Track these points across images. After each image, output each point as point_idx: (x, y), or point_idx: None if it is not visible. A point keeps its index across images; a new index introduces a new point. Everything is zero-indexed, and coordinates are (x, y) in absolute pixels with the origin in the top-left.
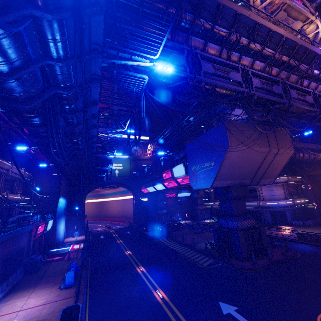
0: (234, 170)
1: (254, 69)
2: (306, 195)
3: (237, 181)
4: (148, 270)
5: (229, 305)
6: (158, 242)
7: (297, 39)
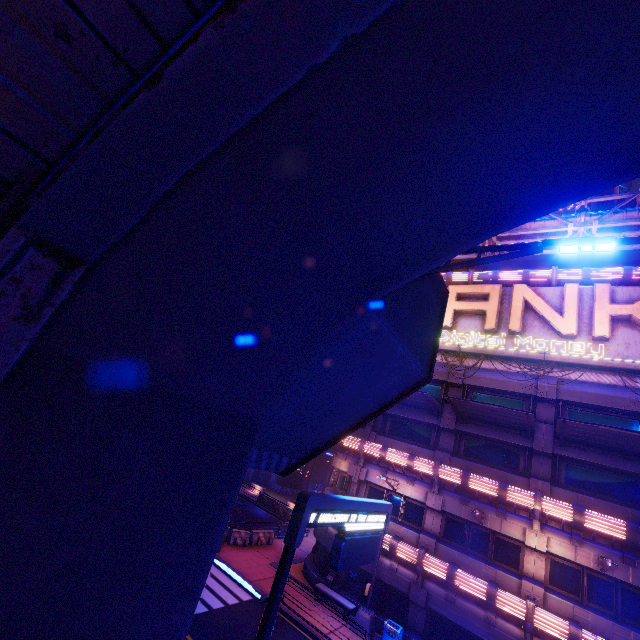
0: None
1: None
2: None
3: None
4: None
5: None
6: None
7: None
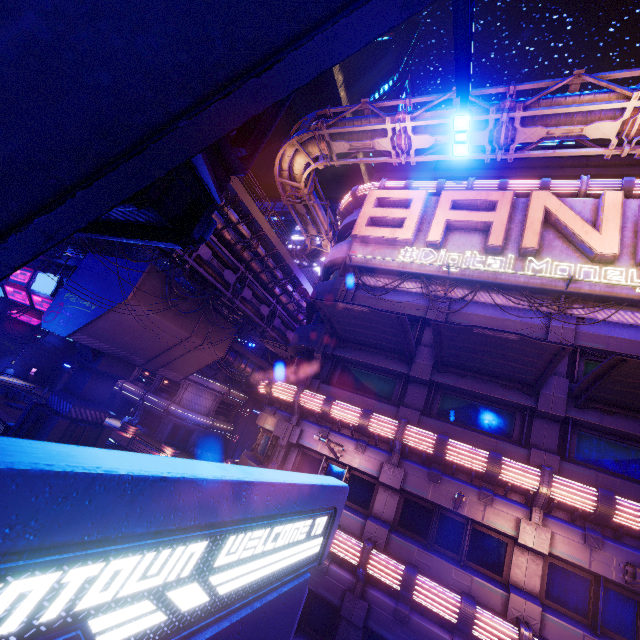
0: (122, 335)
1: (221, 236)
2: (236, 422)
3: (122, 352)
4: None
5: None
6: None
7: (279, 245)
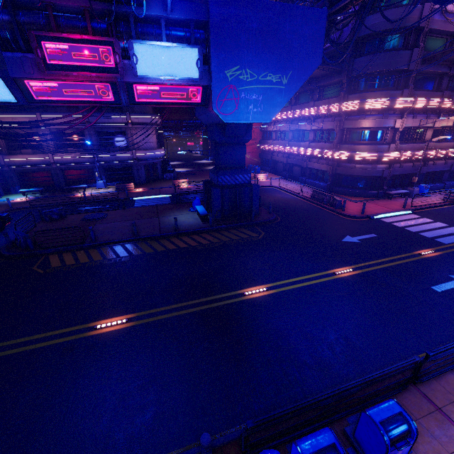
0: None
1: None
2: (162, 144)
3: None
4: (261, 281)
5: (346, 238)
6: (80, 266)
7: None
